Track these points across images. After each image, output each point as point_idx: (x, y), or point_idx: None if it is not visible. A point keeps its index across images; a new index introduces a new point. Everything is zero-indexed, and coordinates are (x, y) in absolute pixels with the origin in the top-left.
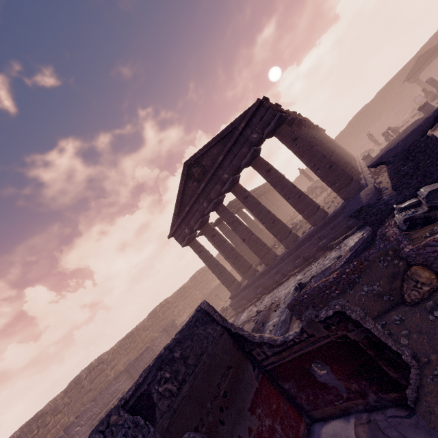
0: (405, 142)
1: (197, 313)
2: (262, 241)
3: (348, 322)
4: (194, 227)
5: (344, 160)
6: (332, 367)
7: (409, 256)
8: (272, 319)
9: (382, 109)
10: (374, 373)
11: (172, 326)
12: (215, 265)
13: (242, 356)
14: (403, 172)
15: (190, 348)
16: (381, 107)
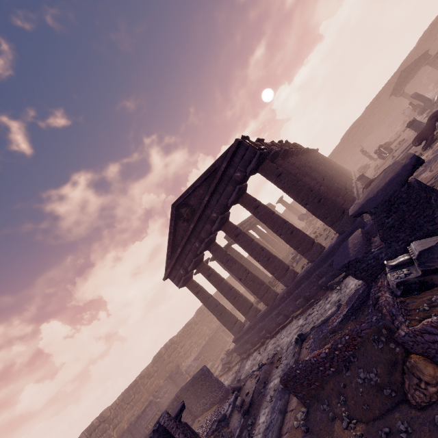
0: (384, 193)
1: (153, 436)
2: (259, 279)
3: None
4: (189, 268)
5: (336, 186)
6: None
7: (406, 343)
8: (273, 379)
9: (373, 122)
10: None
11: (176, 372)
12: (215, 305)
13: None
14: (388, 224)
15: None
16: (372, 120)
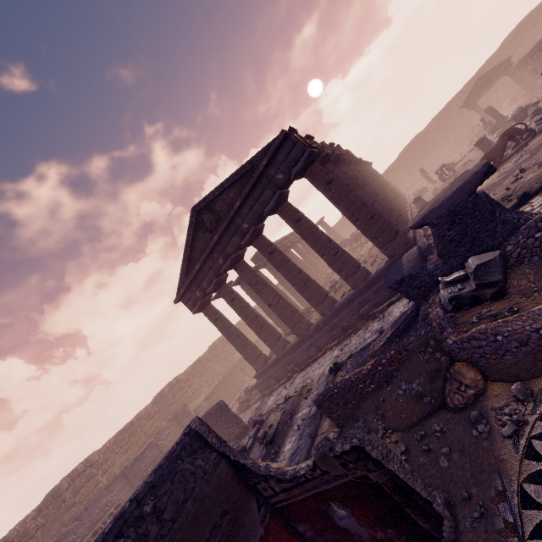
0: (451, 202)
1: (184, 438)
2: (293, 306)
3: (367, 461)
4: (208, 289)
5: (390, 205)
6: (353, 510)
7: (452, 351)
8: (301, 410)
9: (438, 139)
10: (402, 521)
11: (183, 412)
12: (236, 336)
13: (244, 493)
14: (449, 237)
15: (168, 494)
16: (436, 136)
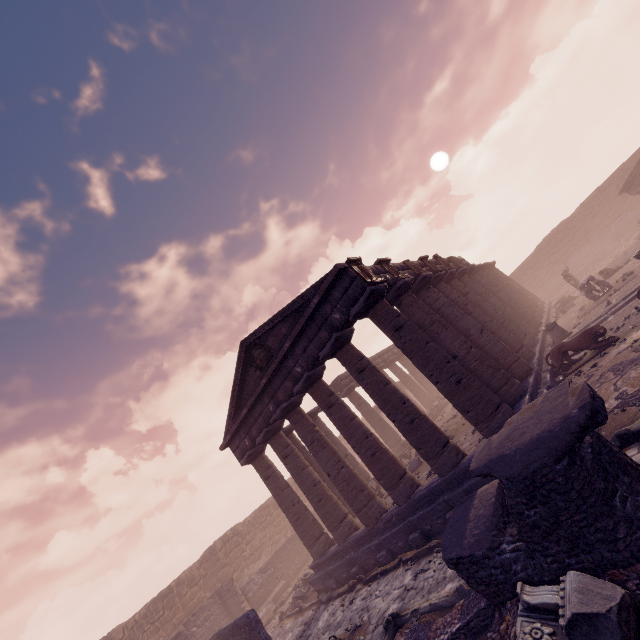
0: (525, 460)
1: None
2: (359, 480)
3: None
4: (257, 439)
5: (502, 345)
6: None
7: None
8: None
9: (591, 227)
10: None
11: (228, 589)
12: (290, 504)
13: None
14: (529, 518)
15: None
16: (589, 224)
